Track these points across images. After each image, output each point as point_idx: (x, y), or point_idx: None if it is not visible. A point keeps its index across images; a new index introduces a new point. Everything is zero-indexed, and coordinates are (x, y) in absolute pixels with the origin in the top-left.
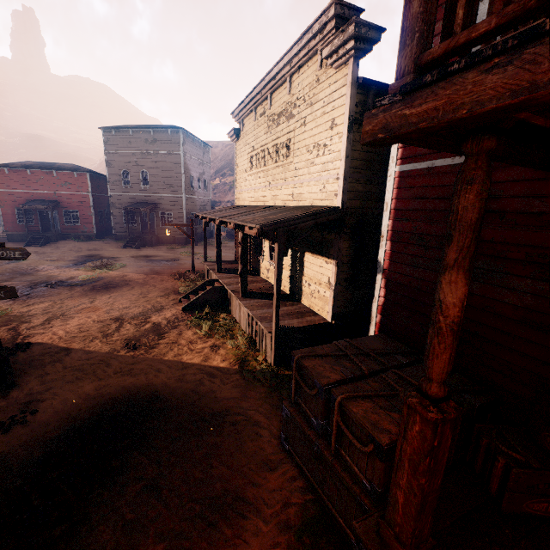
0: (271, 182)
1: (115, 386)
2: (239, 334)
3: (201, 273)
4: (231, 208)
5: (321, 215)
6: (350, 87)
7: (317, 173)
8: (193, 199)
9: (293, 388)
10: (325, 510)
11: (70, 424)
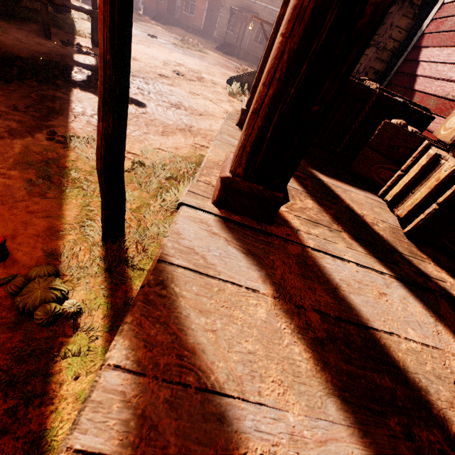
0: None
1: (152, 75)
2: None
3: None
4: None
5: None
6: None
7: None
8: None
9: None
10: None
11: None
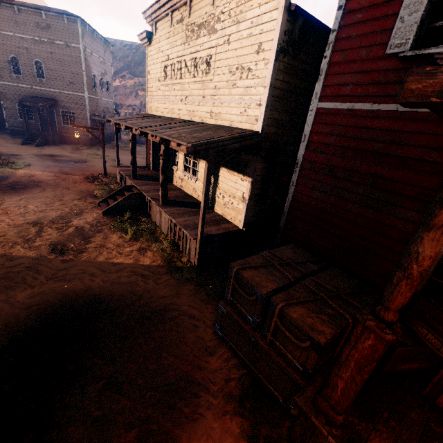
0: (188, 97)
1: (51, 293)
2: (162, 238)
3: (113, 177)
4: (144, 117)
5: (245, 138)
6: (282, 12)
7: (239, 95)
8: (96, 100)
9: (230, 293)
10: (256, 379)
11: (11, 335)
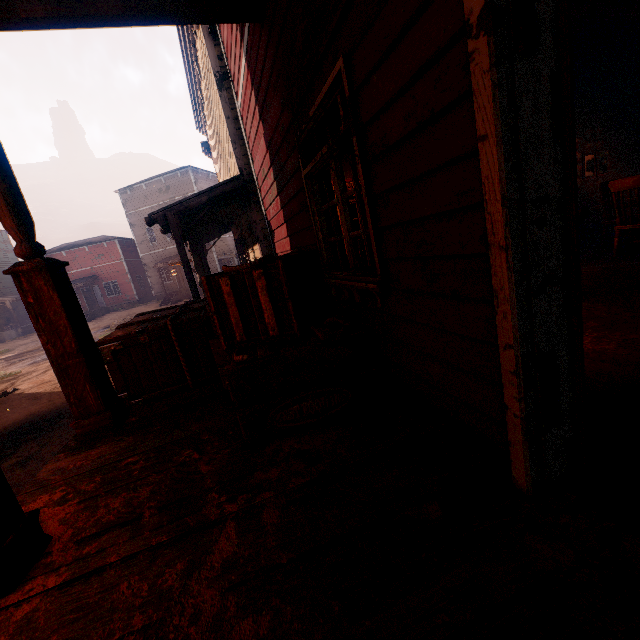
0: None
1: (58, 403)
2: None
3: None
4: None
5: (218, 188)
6: (204, 41)
7: (228, 150)
8: (223, 239)
9: None
10: None
11: None
